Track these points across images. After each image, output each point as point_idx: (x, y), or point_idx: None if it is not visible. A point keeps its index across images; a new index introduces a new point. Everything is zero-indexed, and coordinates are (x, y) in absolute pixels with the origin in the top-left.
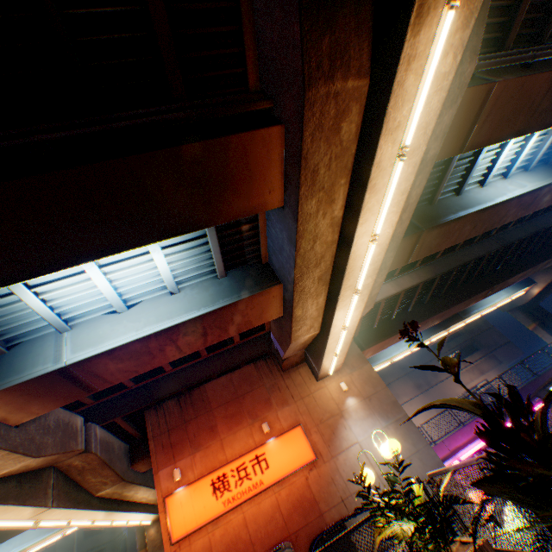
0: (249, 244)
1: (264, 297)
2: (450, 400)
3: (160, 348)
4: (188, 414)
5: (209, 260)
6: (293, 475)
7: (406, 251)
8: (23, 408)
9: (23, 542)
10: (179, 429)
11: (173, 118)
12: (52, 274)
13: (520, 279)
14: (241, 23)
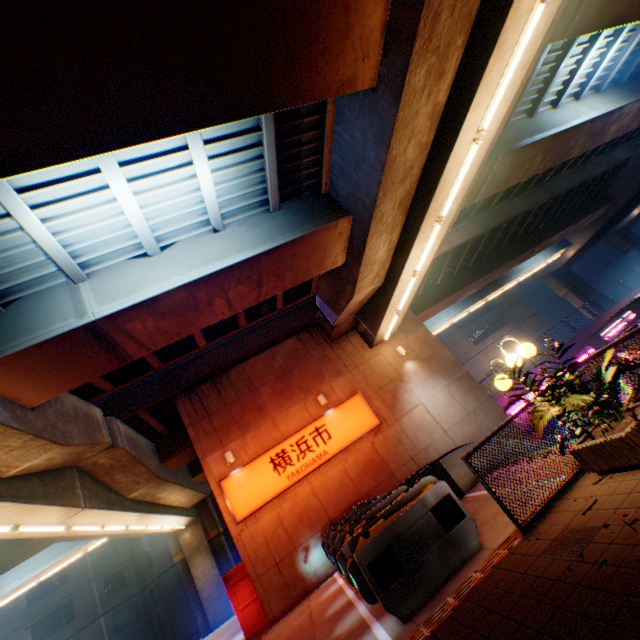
0: (307, 166)
1: (329, 235)
2: None
3: (209, 300)
4: (229, 397)
5: (259, 186)
6: (358, 442)
7: (477, 184)
8: (40, 383)
9: (37, 566)
10: (221, 413)
11: None
12: (58, 188)
13: (561, 238)
14: None
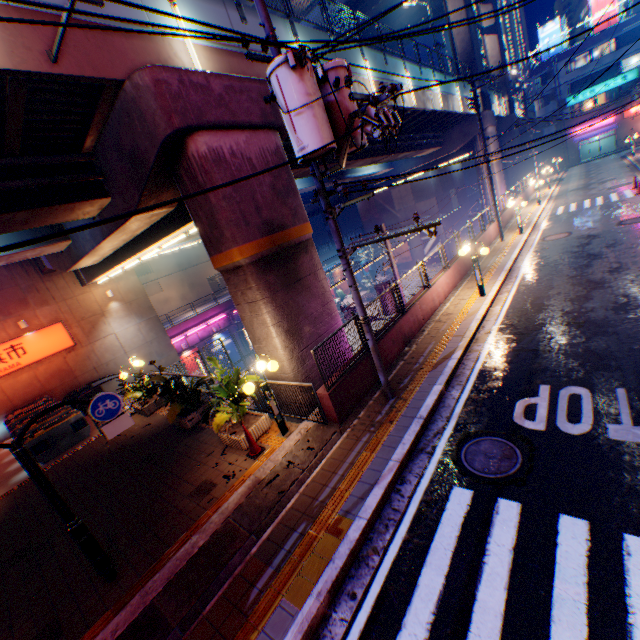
0: None
1: (50, 247)
2: (160, 376)
3: None
4: None
5: None
6: (54, 357)
7: None
8: None
9: None
10: None
11: (15, 187)
12: None
13: None
14: (92, 127)
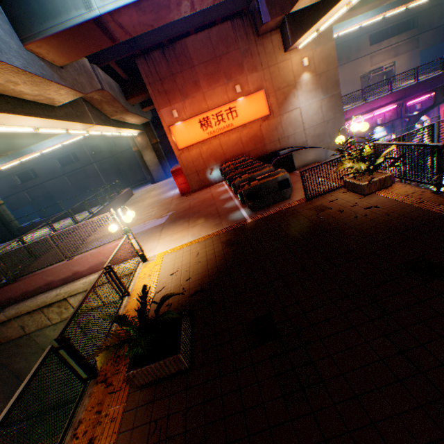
0: None
1: None
2: None
3: (178, 3)
4: (174, 69)
5: None
6: (252, 124)
7: None
8: (66, 54)
9: (60, 138)
10: (169, 81)
11: None
12: None
13: None
14: None
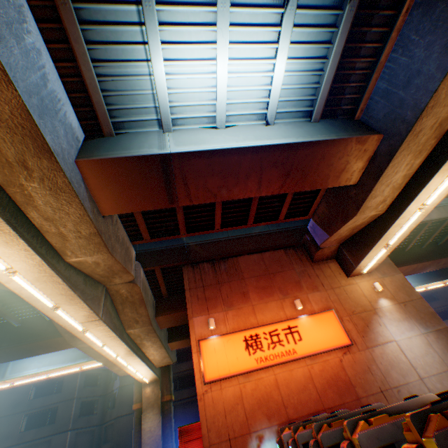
0: (349, 92)
1: (356, 148)
2: None
3: (247, 173)
4: (221, 277)
5: (310, 97)
6: (326, 354)
7: None
8: (115, 195)
9: (51, 364)
10: (213, 287)
11: None
12: (183, 48)
13: None
14: None
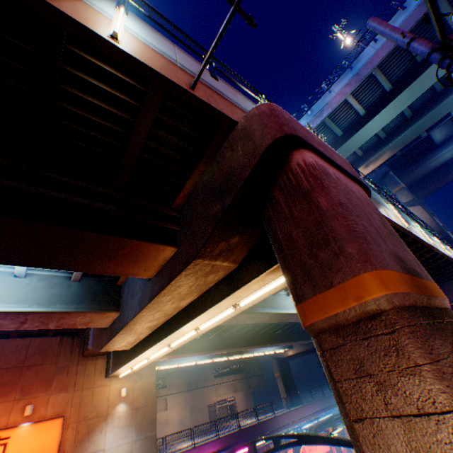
0: None
1: (99, 314)
2: None
3: None
4: None
5: None
6: None
7: None
8: None
9: None
10: None
11: (100, 207)
12: None
13: (285, 344)
14: (190, 176)
